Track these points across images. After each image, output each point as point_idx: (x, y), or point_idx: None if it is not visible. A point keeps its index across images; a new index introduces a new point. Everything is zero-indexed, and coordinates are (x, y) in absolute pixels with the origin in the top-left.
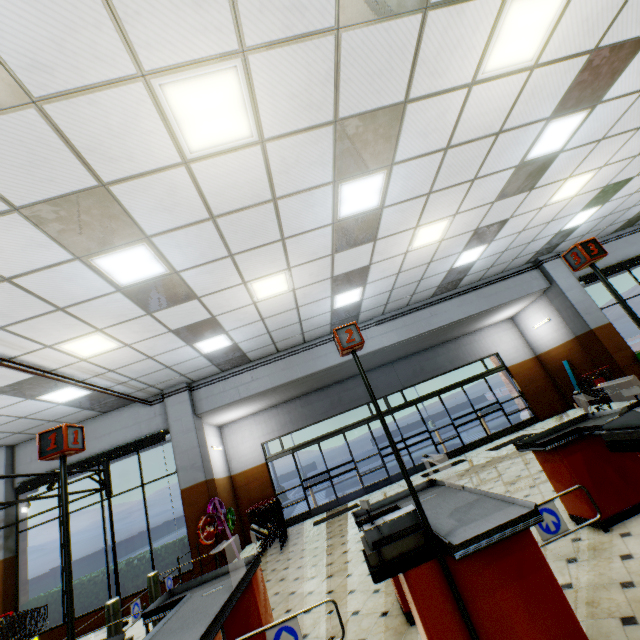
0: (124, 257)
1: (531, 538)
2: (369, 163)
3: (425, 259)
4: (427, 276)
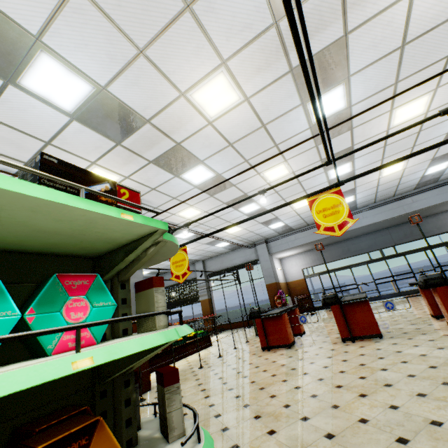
0: (248, 207)
1: (368, 304)
2: (340, 163)
3: (396, 177)
4: (403, 182)
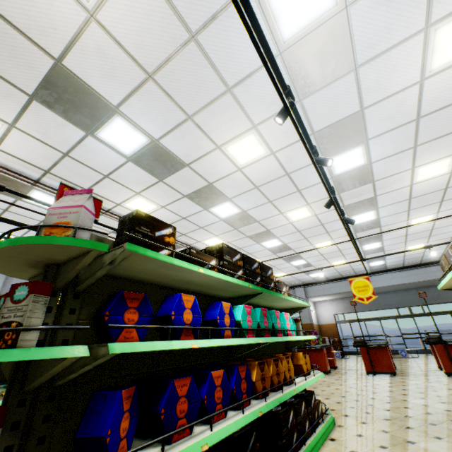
0: (297, 261)
1: (386, 350)
2: (372, 242)
3: (419, 252)
4: (426, 255)
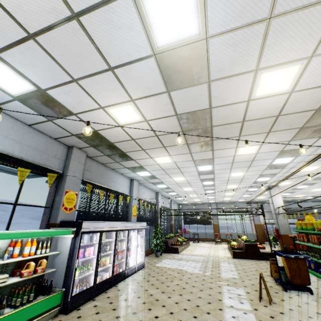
0: (286, 193)
1: None
2: None
3: None
4: None
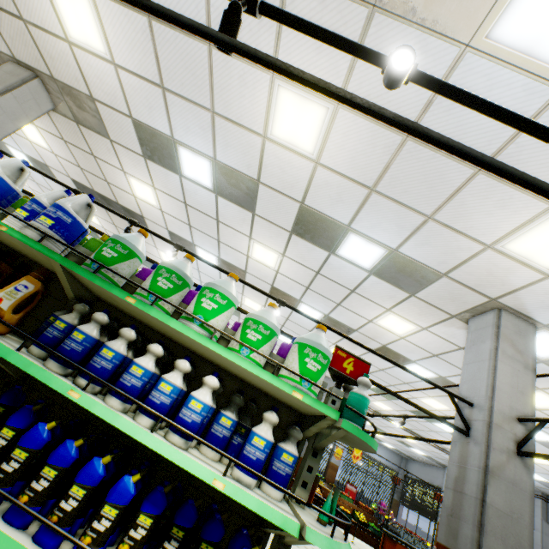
0: (441, 424)
1: None
2: None
3: None
4: None
